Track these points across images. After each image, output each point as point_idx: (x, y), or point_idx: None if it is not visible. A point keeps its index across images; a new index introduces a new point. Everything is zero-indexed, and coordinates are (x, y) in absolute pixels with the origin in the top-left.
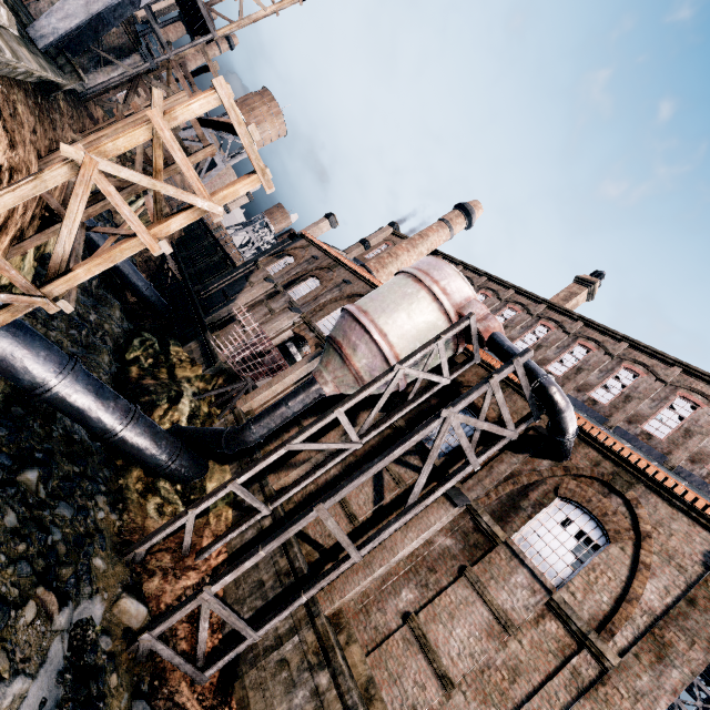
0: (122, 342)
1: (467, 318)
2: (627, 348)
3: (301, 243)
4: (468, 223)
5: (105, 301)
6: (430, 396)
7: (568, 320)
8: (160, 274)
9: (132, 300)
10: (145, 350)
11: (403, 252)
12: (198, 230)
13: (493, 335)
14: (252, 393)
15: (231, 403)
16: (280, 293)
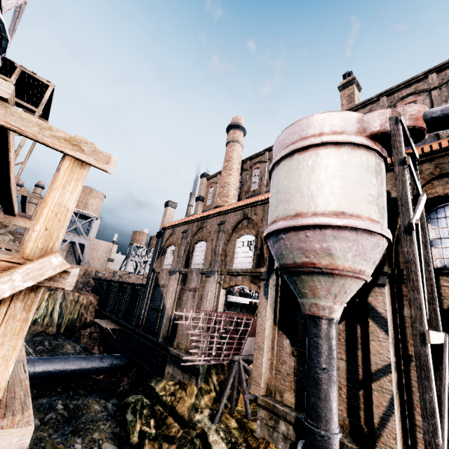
0: (119, 430)
1: (397, 123)
2: (438, 75)
3: (167, 233)
4: (243, 131)
5: (80, 410)
6: (399, 227)
7: (372, 105)
8: (105, 337)
9: (101, 376)
10: (141, 415)
11: (228, 178)
12: (104, 287)
13: (427, 116)
14: (254, 370)
15: (244, 394)
16: (187, 273)
